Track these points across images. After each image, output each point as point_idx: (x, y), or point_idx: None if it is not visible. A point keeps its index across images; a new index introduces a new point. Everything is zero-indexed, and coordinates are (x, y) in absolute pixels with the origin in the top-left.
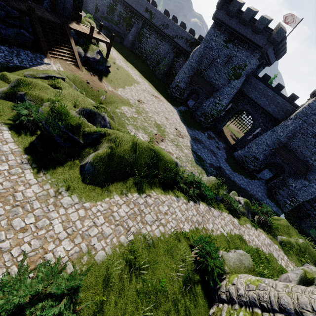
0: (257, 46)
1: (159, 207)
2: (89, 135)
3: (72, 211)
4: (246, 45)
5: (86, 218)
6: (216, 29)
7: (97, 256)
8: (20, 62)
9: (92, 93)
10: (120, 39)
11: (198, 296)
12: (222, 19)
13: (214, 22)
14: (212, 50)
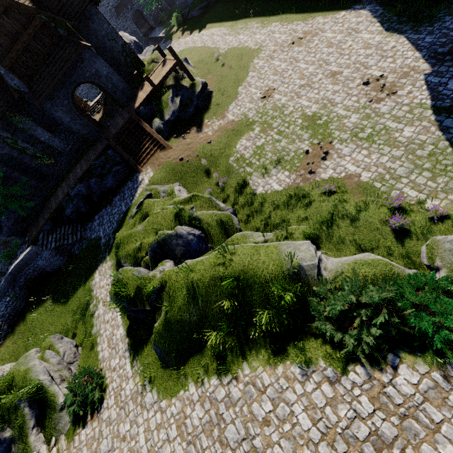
0: None
1: (251, 405)
2: (149, 297)
3: (152, 415)
4: None
5: (162, 426)
6: None
7: None
8: (126, 206)
9: (191, 167)
10: None
11: None
12: None
13: None
14: None
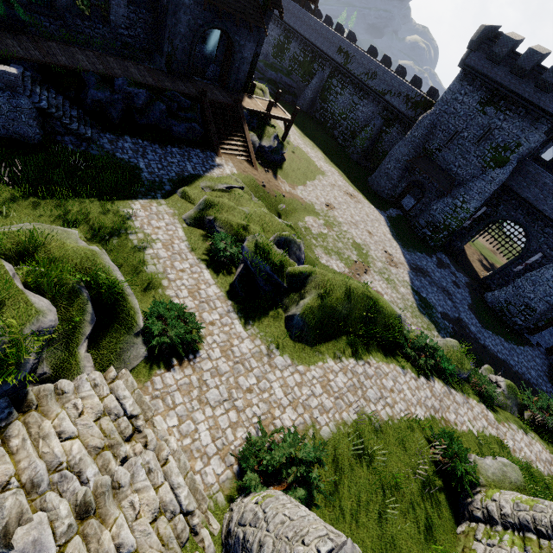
0: (545, 112)
1: (382, 380)
2: (294, 276)
3: (287, 374)
4: (521, 110)
5: (303, 385)
6: (464, 83)
7: (322, 432)
8: (193, 169)
9: (269, 200)
10: (292, 97)
11: (442, 505)
12: (478, 68)
13: (462, 71)
14: (454, 117)
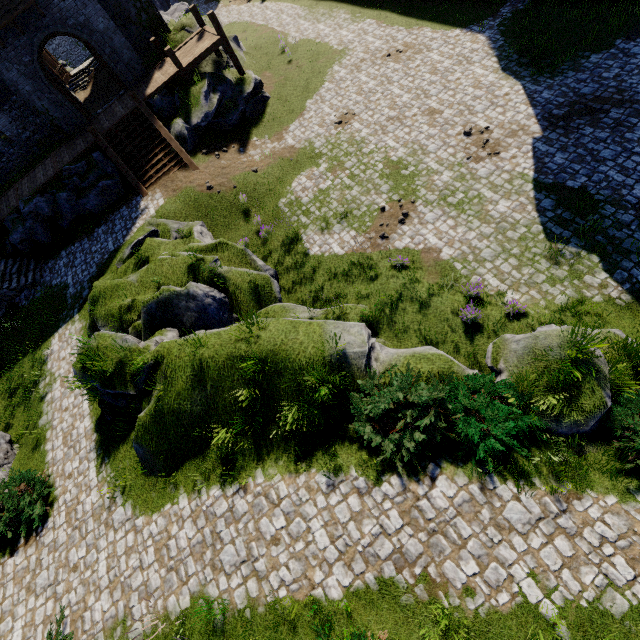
0: None
1: (260, 521)
2: (136, 376)
3: (121, 536)
4: None
5: (134, 551)
6: None
7: (131, 632)
8: (114, 243)
9: (223, 203)
10: None
11: None
12: None
13: None
14: None
